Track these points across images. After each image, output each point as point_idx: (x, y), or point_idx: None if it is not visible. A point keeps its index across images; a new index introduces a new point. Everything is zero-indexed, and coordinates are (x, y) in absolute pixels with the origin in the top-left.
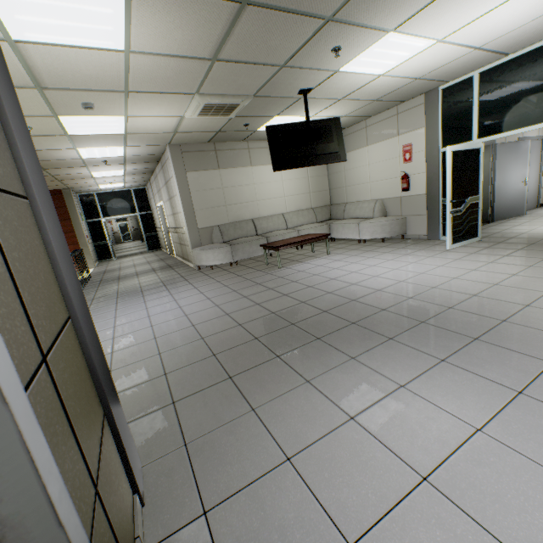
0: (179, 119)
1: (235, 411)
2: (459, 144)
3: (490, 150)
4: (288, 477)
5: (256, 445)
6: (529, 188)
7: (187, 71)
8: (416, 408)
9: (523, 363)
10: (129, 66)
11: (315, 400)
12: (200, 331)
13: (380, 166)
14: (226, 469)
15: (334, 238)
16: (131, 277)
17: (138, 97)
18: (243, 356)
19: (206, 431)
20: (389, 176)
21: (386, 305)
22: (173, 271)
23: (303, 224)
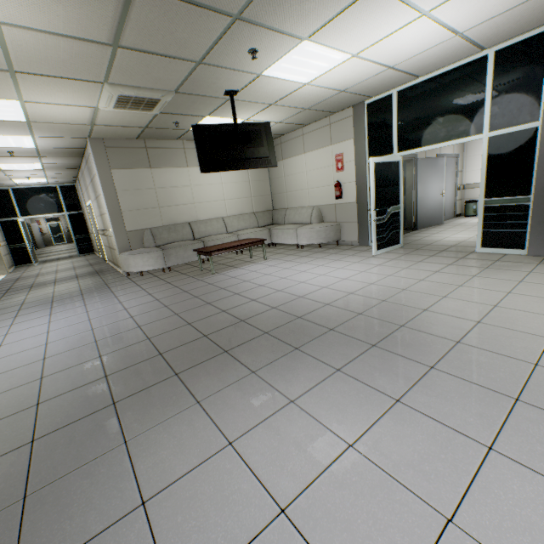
0: (93, 110)
1: (103, 447)
2: (382, 156)
3: (413, 164)
4: (134, 527)
5: (112, 488)
6: (447, 200)
7: (85, 55)
8: (298, 426)
9: (407, 369)
10: (5, 40)
11: (198, 425)
12: (101, 348)
13: (316, 174)
14: (64, 526)
15: (275, 243)
16: (46, 285)
17: (31, 80)
18: (139, 376)
19: (58, 476)
20: (325, 183)
21: (303, 313)
22: (98, 277)
23: (244, 228)
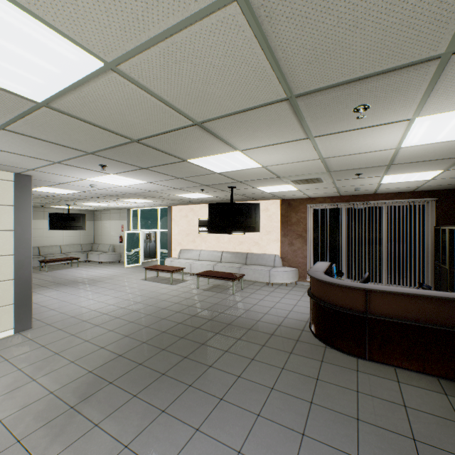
0: None
1: None
2: (136, 229)
3: None
4: None
5: None
6: None
7: None
8: (57, 292)
9: (90, 286)
10: None
11: (33, 293)
12: None
13: (114, 230)
14: None
15: (90, 260)
16: None
17: None
18: None
19: None
20: (117, 235)
21: (76, 280)
22: None
23: (73, 252)
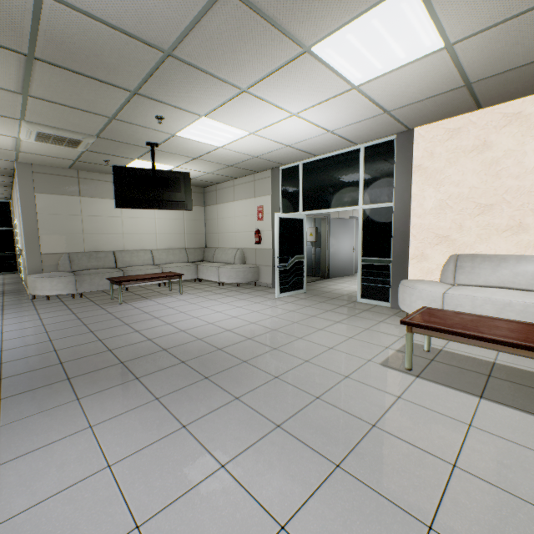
0: (15, 139)
1: None
2: (292, 213)
3: (326, 222)
4: None
5: None
6: None
7: None
8: (77, 449)
9: (216, 399)
10: None
11: None
12: None
13: (242, 220)
14: None
15: (201, 279)
16: None
17: None
18: None
19: None
20: (249, 229)
21: (172, 345)
22: (0, 298)
23: (173, 262)
